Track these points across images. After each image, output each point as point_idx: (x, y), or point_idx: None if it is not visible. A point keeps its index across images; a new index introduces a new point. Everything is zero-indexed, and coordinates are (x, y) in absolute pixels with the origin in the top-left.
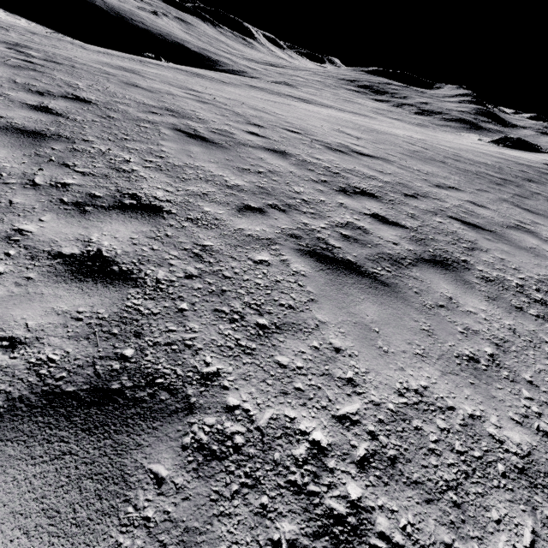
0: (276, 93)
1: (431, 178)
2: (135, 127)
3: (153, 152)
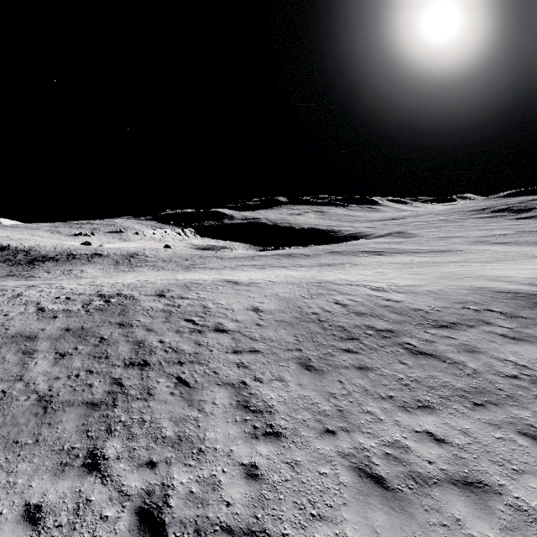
0: (351, 253)
1: (250, 344)
2: (81, 340)
3: (65, 353)
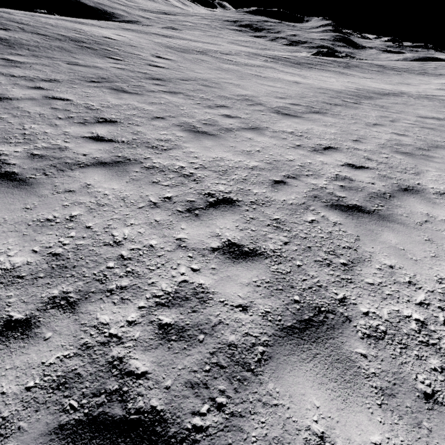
0: (144, 33)
1: (137, 45)
2: None
3: (2, 28)
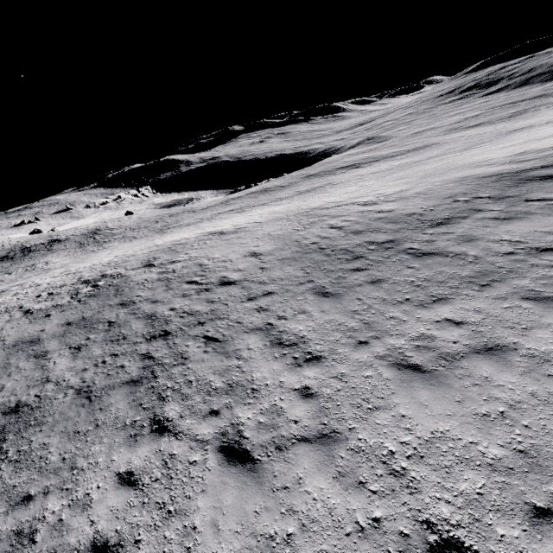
0: (327, 173)
1: (261, 288)
2: (89, 329)
3: (80, 346)
